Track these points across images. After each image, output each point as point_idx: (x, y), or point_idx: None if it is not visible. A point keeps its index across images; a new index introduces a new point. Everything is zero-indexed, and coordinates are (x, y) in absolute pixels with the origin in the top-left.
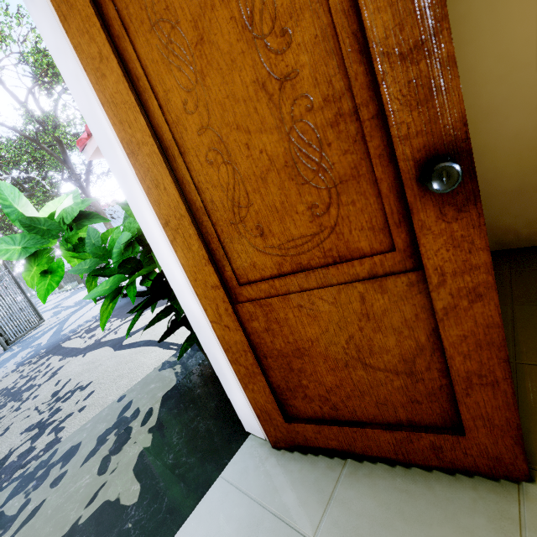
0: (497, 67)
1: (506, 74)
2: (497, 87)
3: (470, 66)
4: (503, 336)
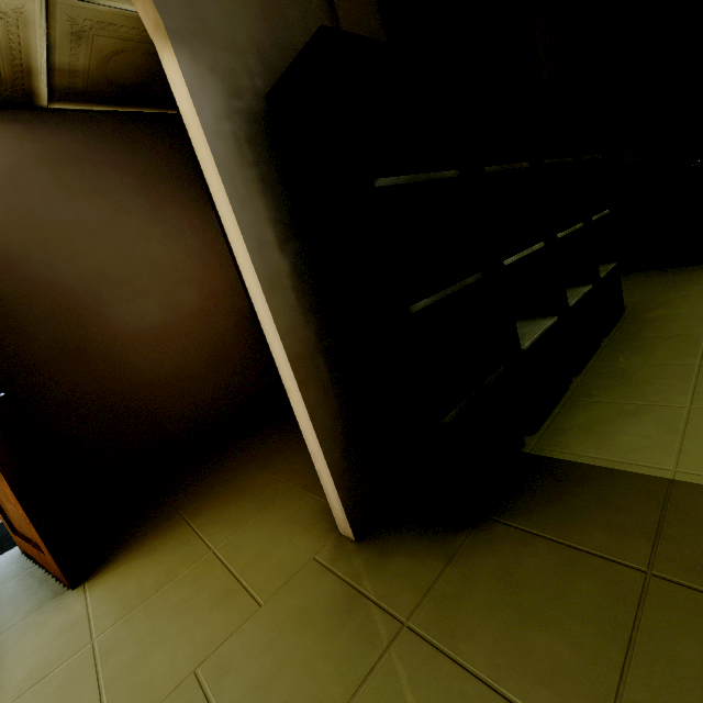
0: None
1: None
2: None
3: None
4: (16, 497)
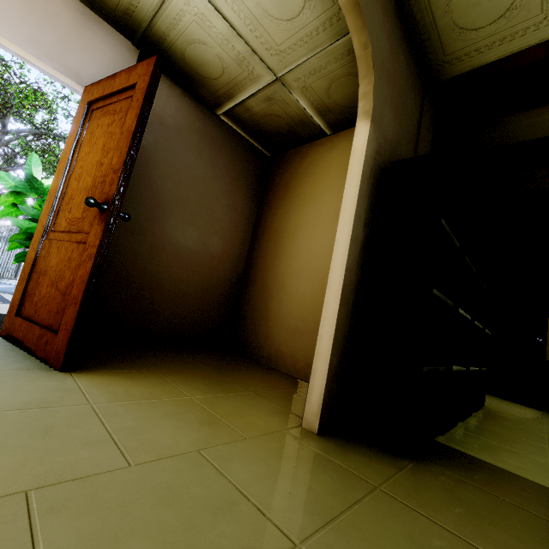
0: (308, 253)
1: (309, 259)
2: (305, 263)
3: (300, 246)
4: (88, 279)
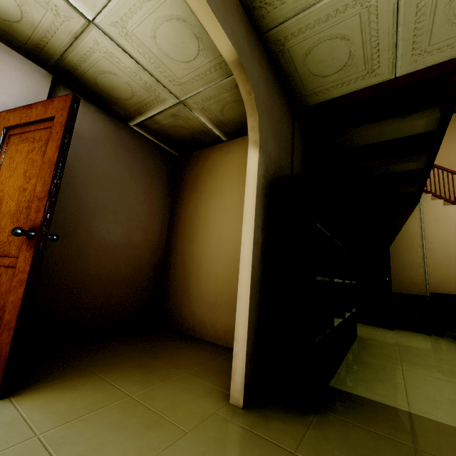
0: (218, 238)
1: (219, 243)
2: (216, 247)
3: (211, 233)
4: (21, 304)
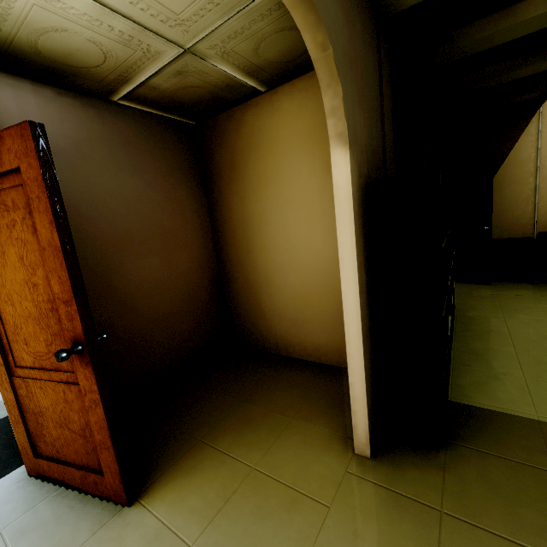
0: (284, 244)
1: (288, 250)
2: (284, 255)
3: (273, 237)
4: (107, 425)
